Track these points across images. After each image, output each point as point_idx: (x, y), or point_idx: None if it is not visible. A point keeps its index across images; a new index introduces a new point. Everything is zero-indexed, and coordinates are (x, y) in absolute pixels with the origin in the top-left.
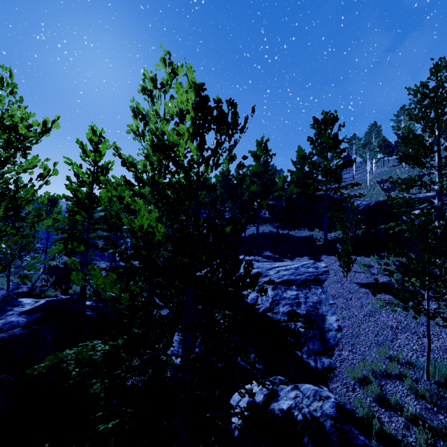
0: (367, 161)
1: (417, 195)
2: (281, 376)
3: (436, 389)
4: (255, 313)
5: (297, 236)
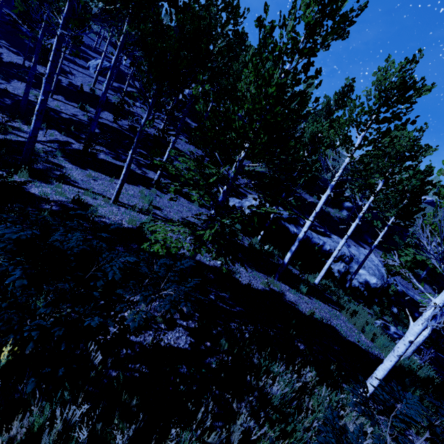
0: None
1: None
2: None
3: None
4: None
5: (307, 199)
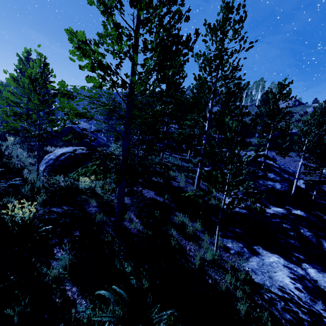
0: (248, 103)
1: (292, 131)
2: (298, 180)
3: (322, 179)
4: (278, 167)
5: None
